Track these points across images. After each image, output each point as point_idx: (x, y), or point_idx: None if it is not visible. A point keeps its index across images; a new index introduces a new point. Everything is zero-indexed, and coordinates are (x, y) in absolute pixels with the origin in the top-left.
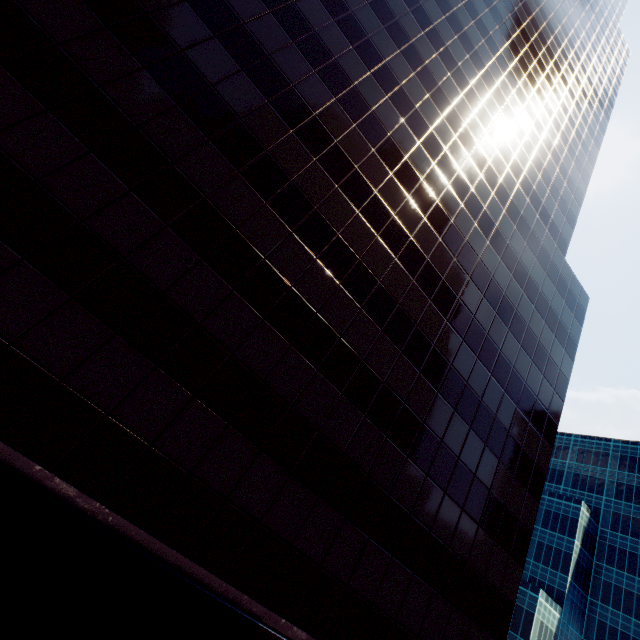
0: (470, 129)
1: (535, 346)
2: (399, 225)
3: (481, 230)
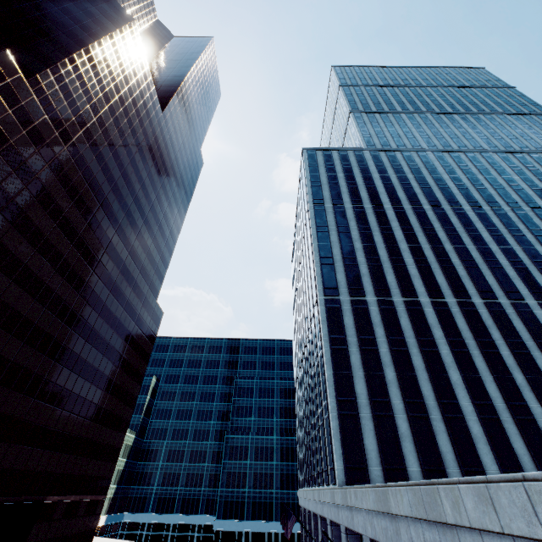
0: (126, 263)
1: (140, 348)
2: (94, 330)
3: (126, 310)
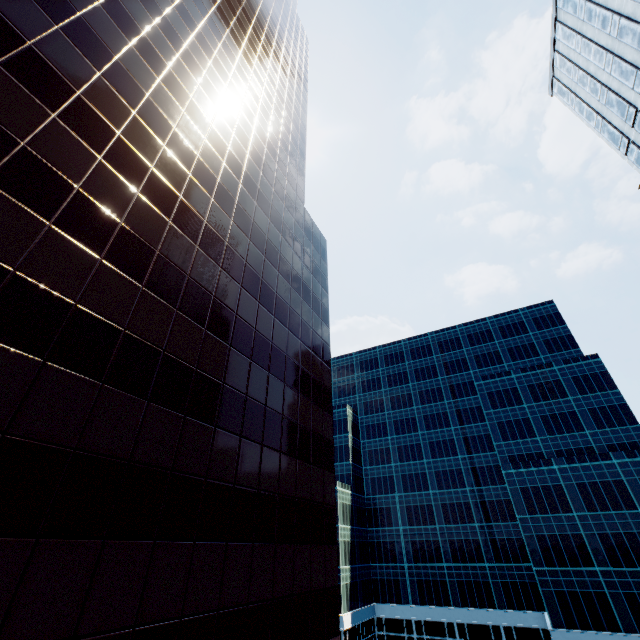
0: (193, 53)
1: (301, 285)
2: (131, 148)
3: (232, 171)
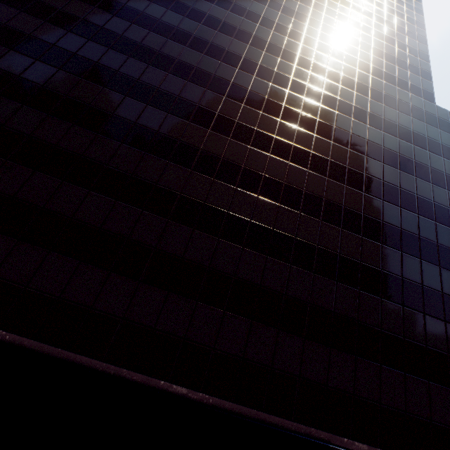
0: (317, 61)
1: (444, 178)
2: (299, 148)
3: (358, 120)
